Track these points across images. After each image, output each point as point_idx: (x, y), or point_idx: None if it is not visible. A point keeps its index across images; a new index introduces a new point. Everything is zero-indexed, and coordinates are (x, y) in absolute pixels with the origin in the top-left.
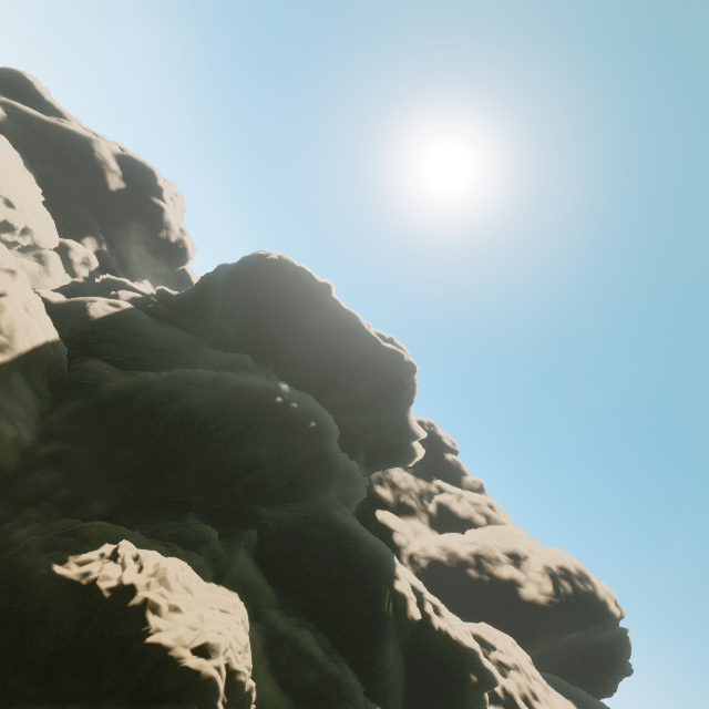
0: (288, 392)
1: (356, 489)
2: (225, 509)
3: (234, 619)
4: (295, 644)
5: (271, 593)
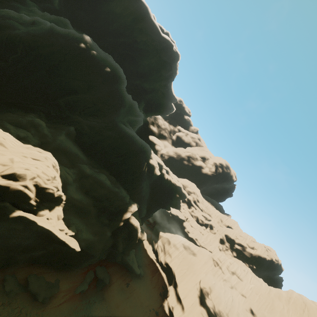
0: (90, 42)
1: (137, 119)
2: (57, 116)
3: (44, 164)
4: (95, 179)
5: (84, 158)
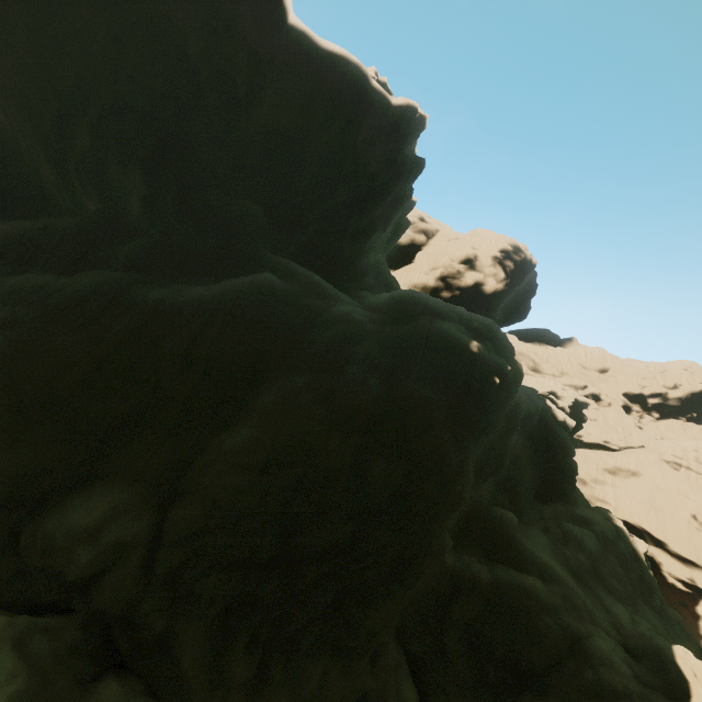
0: (485, 353)
1: None
2: None
3: None
4: (598, 559)
5: (544, 537)
